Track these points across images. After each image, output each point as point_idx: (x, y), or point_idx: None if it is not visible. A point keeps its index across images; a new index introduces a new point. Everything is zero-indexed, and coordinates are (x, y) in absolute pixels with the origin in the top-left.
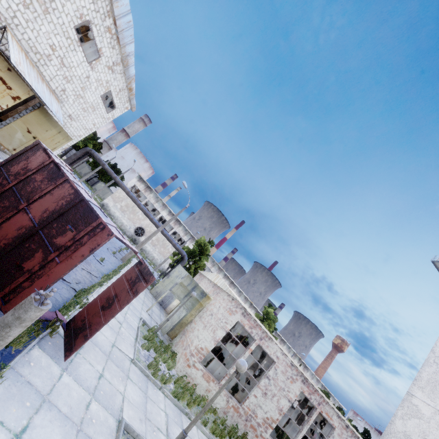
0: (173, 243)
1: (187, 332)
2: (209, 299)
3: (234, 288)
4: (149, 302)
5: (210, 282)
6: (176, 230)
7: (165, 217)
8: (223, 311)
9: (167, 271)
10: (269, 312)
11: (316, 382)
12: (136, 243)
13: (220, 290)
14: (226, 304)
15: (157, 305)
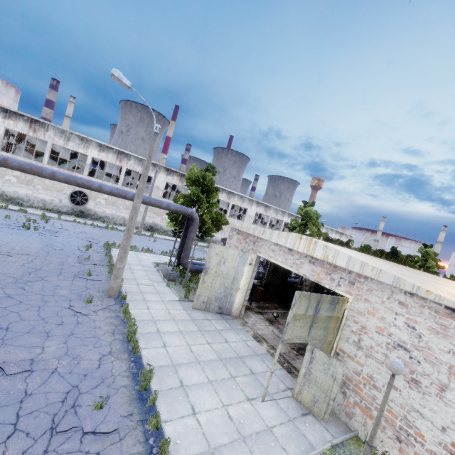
0: (164, 206)
1: (353, 383)
2: (344, 301)
3: (234, 197)
4: (216, 337)
5: (288, 250)
6: (127, 167)
7: (98, 157)
8: (454, 348)
9: (151, 225)
10: (308, 211)
11: (331, 232)
12: (87, 215)
13: (354, 275)
14: (433, 322)
15: (219, 321)
